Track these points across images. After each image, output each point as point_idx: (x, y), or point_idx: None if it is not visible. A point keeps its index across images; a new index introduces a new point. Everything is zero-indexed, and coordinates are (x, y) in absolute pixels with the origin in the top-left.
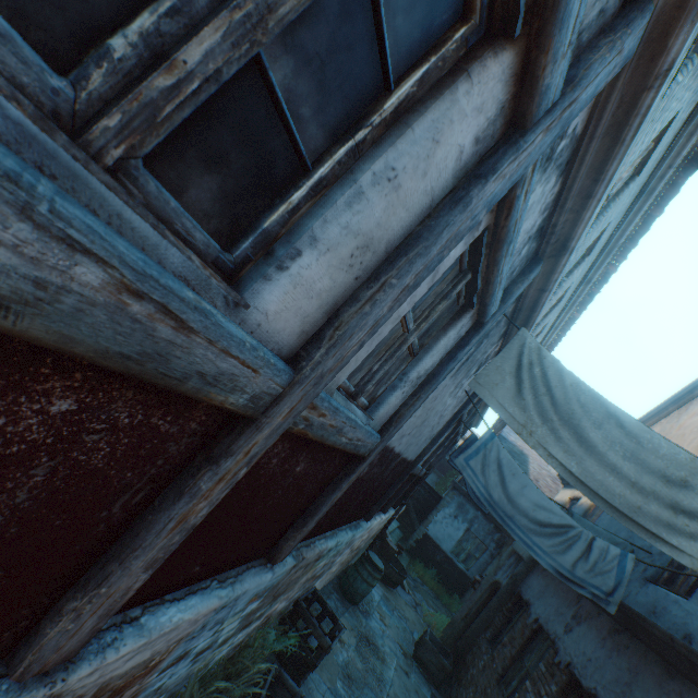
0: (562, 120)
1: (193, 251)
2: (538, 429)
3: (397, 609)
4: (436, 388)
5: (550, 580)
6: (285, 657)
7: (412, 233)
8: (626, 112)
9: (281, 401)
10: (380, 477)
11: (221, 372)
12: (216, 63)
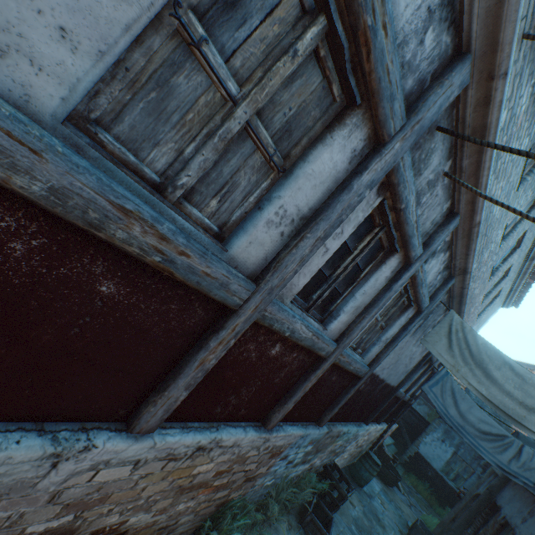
0: (427, 254)
1: (316, 319)
2: (461, 368)
3: (394, 501)
4: (401, 343)
5: (517, 491)
6: (319, 497)
7: (372, 300)
8: (468, 232)
9: (333, 353)
10: (372, 393)
11: (322, 347)
12: (328, 293)
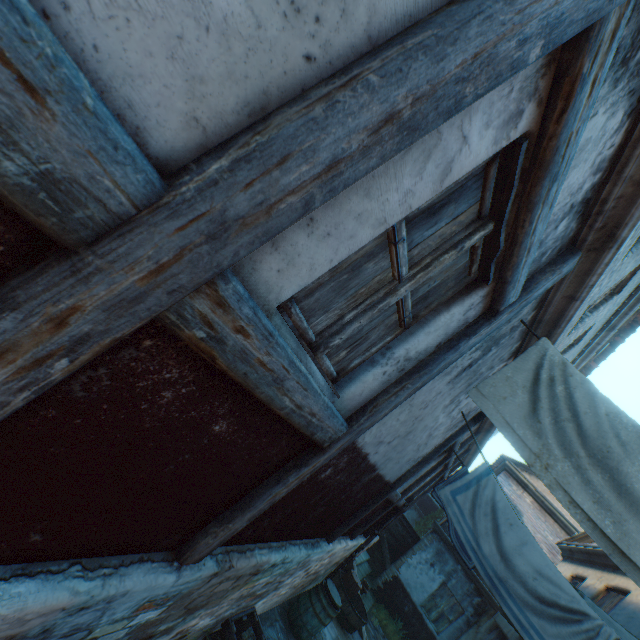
0: None
1: None
2: (557, 463)
3: None
4: (428, 390)
5: None
6: None
7: (418, 23)
8: None
9: (130, 234)
10: (348, 489)
11: None
12: None
